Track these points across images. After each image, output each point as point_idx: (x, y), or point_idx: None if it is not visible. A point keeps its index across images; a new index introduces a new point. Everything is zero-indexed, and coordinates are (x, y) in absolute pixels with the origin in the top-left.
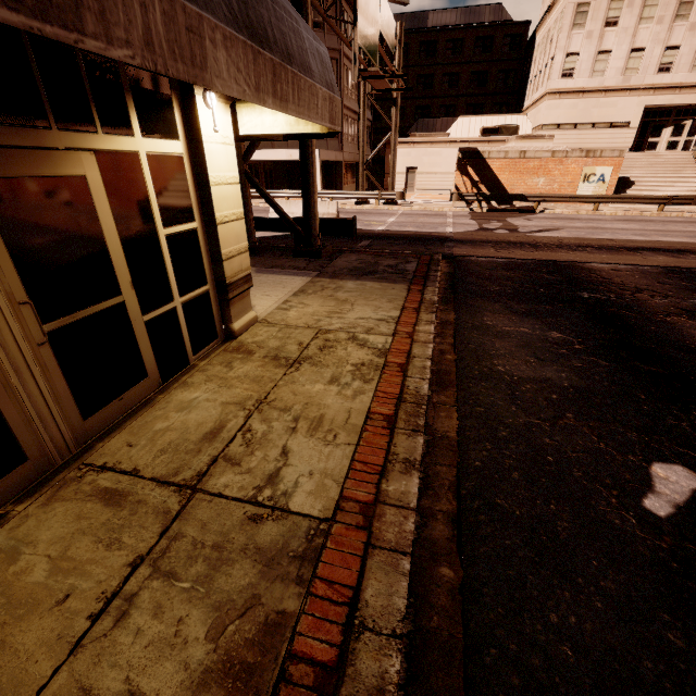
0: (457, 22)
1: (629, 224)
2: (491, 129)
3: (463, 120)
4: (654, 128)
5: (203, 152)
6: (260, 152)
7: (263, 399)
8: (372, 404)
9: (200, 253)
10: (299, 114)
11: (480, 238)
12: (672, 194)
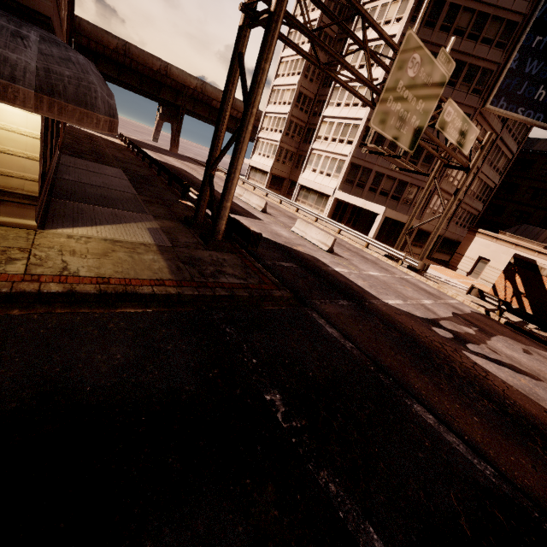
0: None
1: None
2: None
3: None
4: None
5: None
6: (347, 196)
7: None
8: None
9: None
10: None
11: (391, 318)
12: None
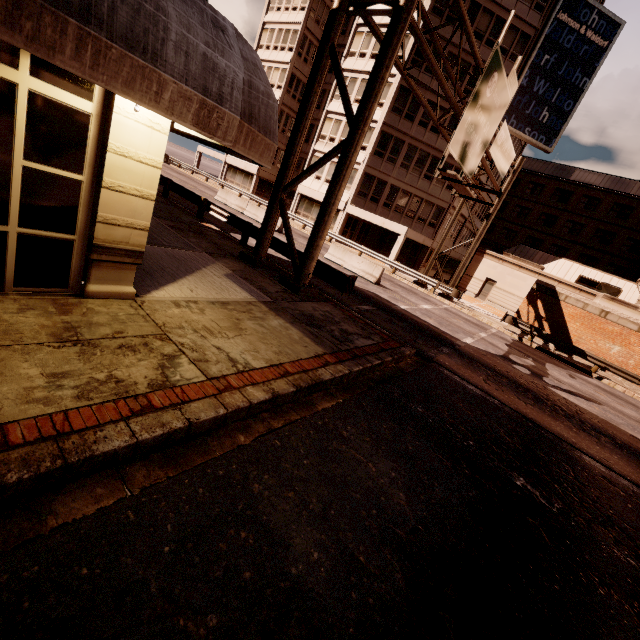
0: (601, 184)
1: None
2: (588, 281)
3: (565, 262)
4: None
5: (111, 120)
6: (362, 211)
7: None
8: (27, 419)
9: (77, 204)
10: (94, 79)
11: (486, 362)
12: None
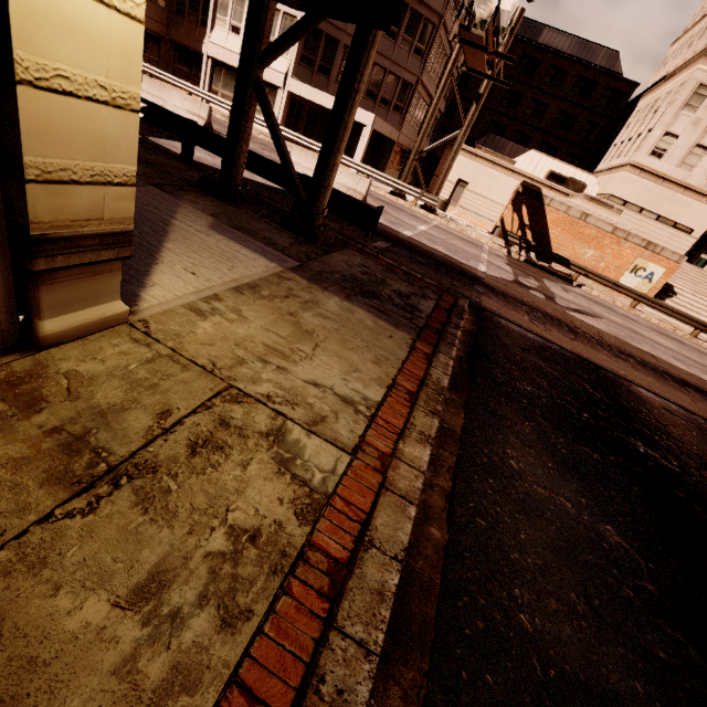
0: (568, 50)
1: (666, 340)
2: (558, 177)
3: (535, 154)
4: None
5: None
6: (310, 90)
7: None
8: None
9: None
10: None
11: (514, 294)
12: None
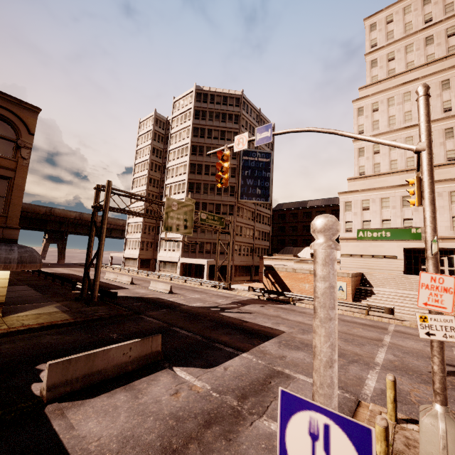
0: (321, 204)
1: (306, 317)
2: None
3: (308, 248)
4: (422, 260)
5: None
6: (186, 259)
7: None
8: None
9: None
10: None
11: (188, 310)
12: (400, 304)
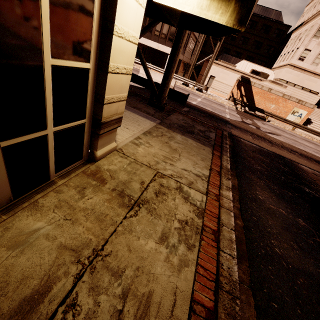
0: (258, 12)
1: (309, 144)
2: (256, 72)
3: (244, 62)
4: None
5: None
6: (143, 39)
7: (100, 250)
8: (195, 284)
9: (86, 92)
10: None
11: (243, 127)
12: None
